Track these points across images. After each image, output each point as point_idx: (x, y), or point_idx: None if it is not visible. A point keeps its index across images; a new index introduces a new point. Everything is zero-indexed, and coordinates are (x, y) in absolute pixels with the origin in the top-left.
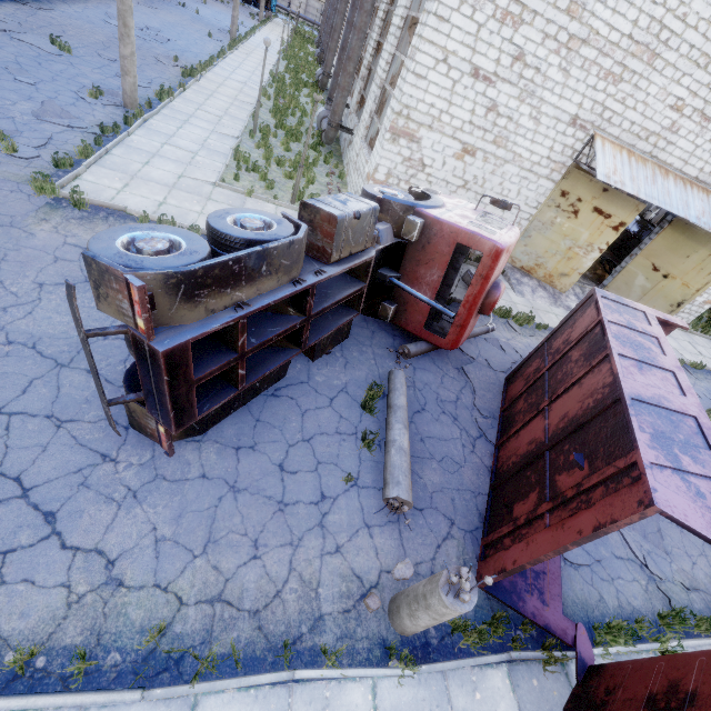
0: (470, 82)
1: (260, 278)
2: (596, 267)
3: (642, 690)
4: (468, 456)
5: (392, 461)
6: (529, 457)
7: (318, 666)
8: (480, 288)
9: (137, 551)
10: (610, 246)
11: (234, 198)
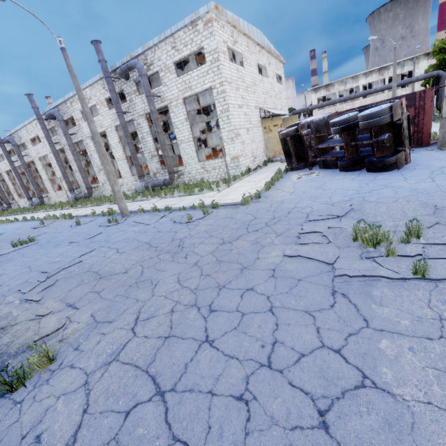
0: (239, 110)
1: None
2: None
3: None
4: None
5: None
6: None
7: None
8: None
9: None
10: None
11: (230, 189)
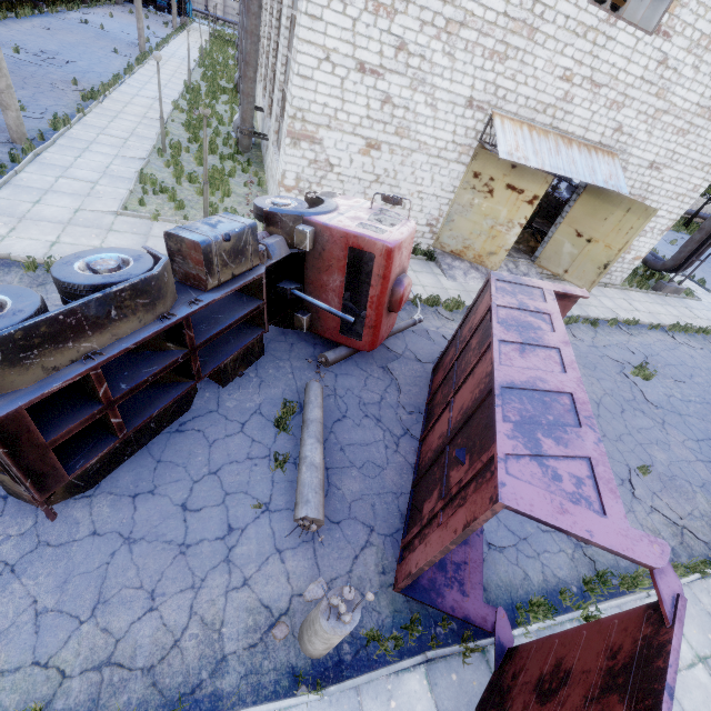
0: (358, 77)
1: (112, 323)
2: (528, 239)
3: (537, 672)
4: (391, 456)
5: (303, 479)
6: (436, 452)
7: (219, 710)
8: (381, 288)
9: (13, 630)
10: (545, 215)
11: (140, 225)
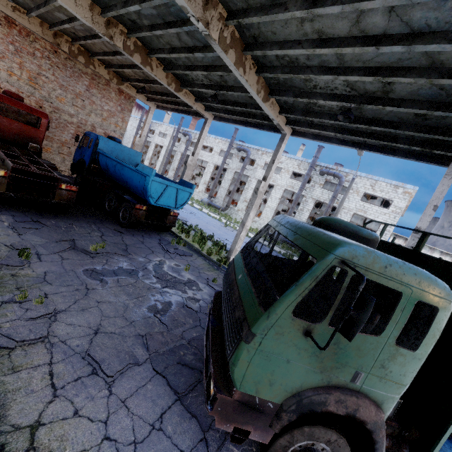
0: None
1: None
2: None
3: None
4: None
5: None
6: None
7: None
8: None
9: None
10: None
11: None
